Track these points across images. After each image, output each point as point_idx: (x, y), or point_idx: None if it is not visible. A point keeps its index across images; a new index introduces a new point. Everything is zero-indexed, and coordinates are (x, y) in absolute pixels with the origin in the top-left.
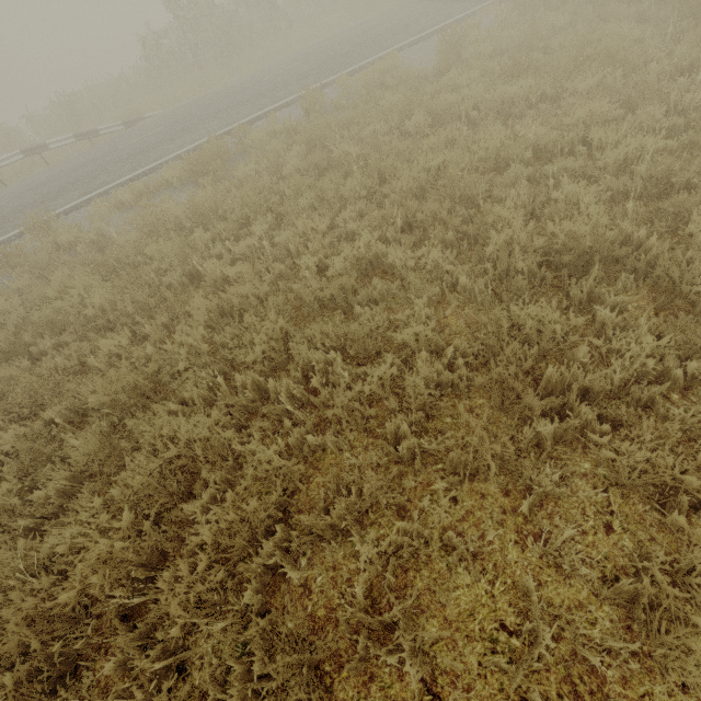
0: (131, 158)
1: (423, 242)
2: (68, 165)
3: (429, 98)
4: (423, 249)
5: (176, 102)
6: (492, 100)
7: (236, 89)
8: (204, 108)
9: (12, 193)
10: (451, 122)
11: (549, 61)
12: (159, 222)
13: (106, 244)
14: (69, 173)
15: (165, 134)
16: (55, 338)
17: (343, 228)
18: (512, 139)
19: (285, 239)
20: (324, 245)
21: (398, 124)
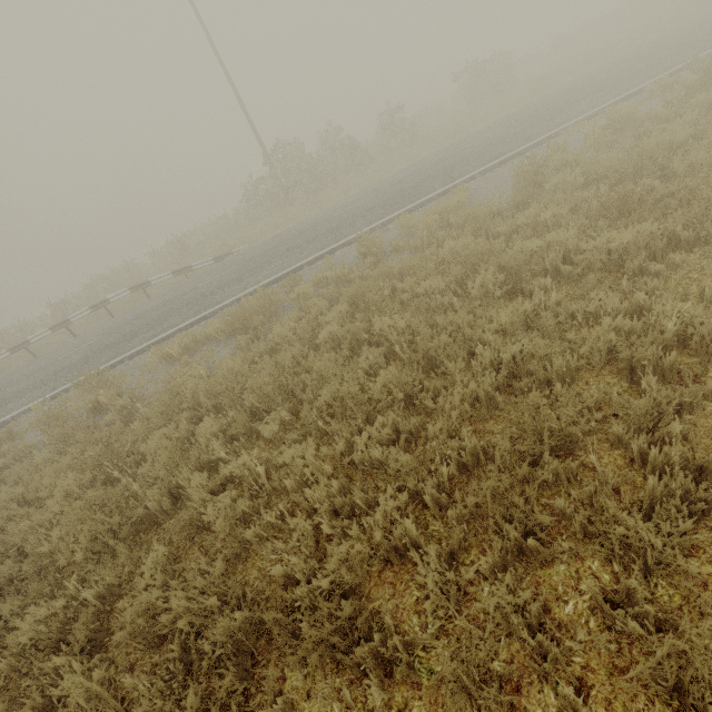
0: (201, 299)
1: (485, 514)
2: (157, 302)
3: (503, 241)
4: (480, 559)
5: (263, 235)
6: (592, 251)
7: (309, 225)
8: (276, 246)
9: (108, 328)
10: (533, 275)
11: (674, 190)
12: (175, 400)
13: (138, 407)
14: (152, 311)
15: (237, 273)
16: (16, 565)
17: (366, 452)
18: (631, 310)
19: (288, 460)
20: (331, 492)
21: (461, 276)
